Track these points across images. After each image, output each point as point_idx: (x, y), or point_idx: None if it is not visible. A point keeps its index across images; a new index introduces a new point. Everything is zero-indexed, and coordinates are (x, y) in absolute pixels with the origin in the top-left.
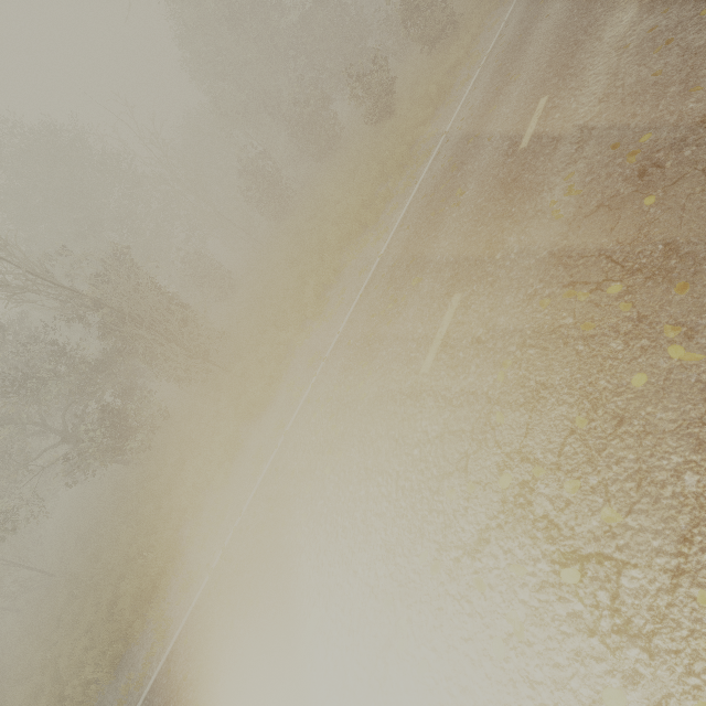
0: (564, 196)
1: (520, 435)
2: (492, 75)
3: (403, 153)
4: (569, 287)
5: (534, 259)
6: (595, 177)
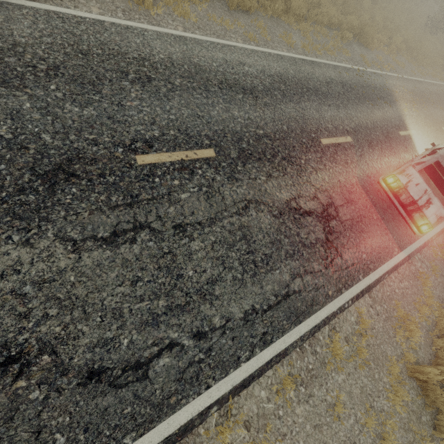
0: None
1: None
2: None
3: (439, 63)
4: None
5: None
6: None
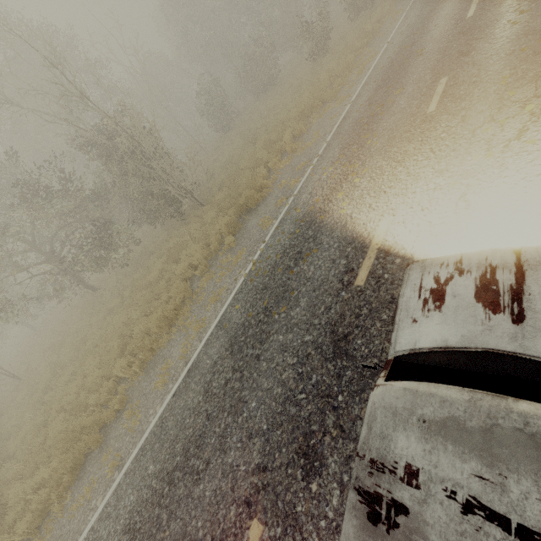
0: (517, 16)
1: (531, 92)
2: (421, 9)
3: (352, 59)
4: (540, 38)
5: (505, 42)
6: (538, 2)
